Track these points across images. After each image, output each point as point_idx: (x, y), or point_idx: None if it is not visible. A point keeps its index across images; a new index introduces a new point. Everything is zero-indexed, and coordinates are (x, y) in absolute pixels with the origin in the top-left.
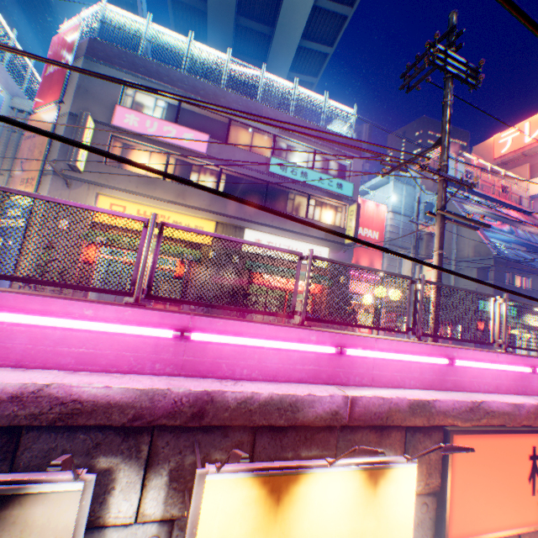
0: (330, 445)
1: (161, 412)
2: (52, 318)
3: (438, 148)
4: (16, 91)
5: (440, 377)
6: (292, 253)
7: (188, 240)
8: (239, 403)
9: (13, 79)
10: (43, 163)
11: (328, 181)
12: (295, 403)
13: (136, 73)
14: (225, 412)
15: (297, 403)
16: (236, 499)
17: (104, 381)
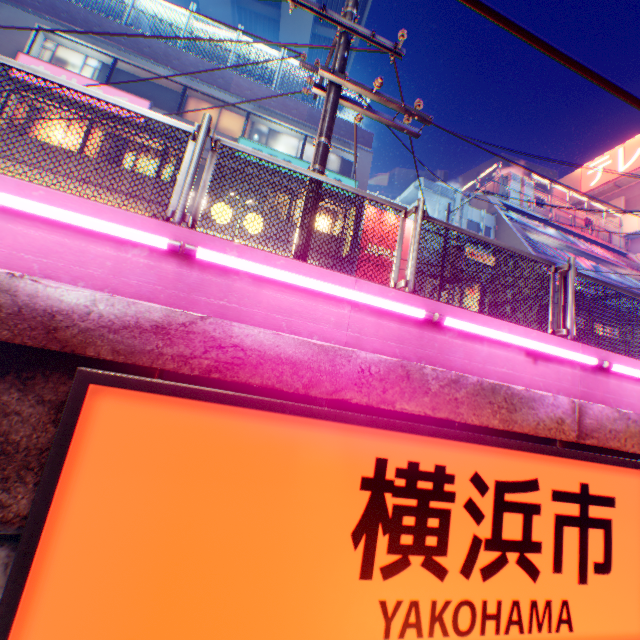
0: None
1: None
2: None
3: (499, 167)
4: None
5: (178, 292)
6: None
7: None
8: None
9: None
10: None
11: None
12: None
13: (55, 19)
14: None
15: None
16: None
17: None
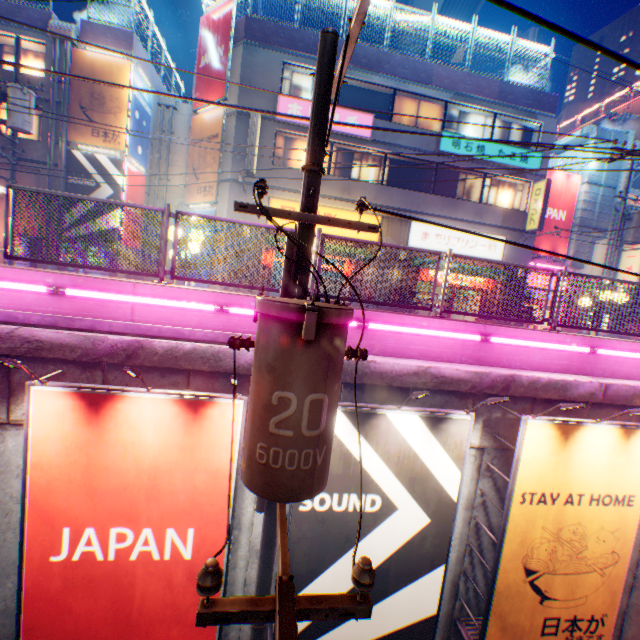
0: (582, 416)
1: (484, 386)
2: (413, 328)
3: None
4: (158, 84)
5: None
6: (545, 270)
7: (466, 266)
8: (528, 383)
9: (155, 71)
10: (218, 170)
11: (509, 153)
12: (564, 385)
13: (294, 51)
14: (520, 388)
15: (565, 386)
16: (542, 435)
17: (450, 366)
